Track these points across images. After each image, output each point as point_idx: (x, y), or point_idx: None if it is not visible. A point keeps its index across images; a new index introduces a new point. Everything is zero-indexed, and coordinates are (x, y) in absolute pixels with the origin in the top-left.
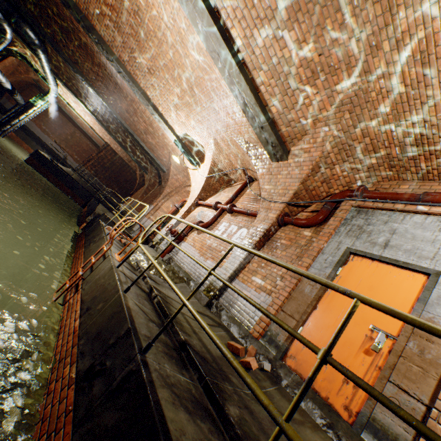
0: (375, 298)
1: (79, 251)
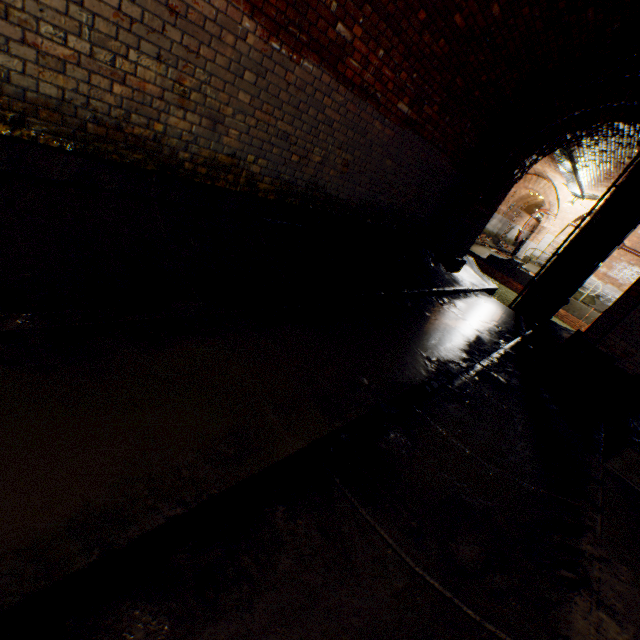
0: None
1: None
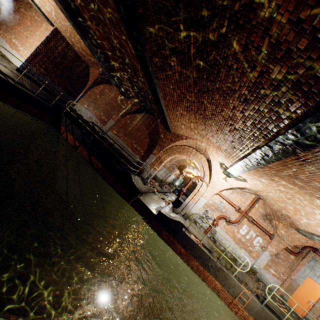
0: (311, 291)
1: (190, 261)
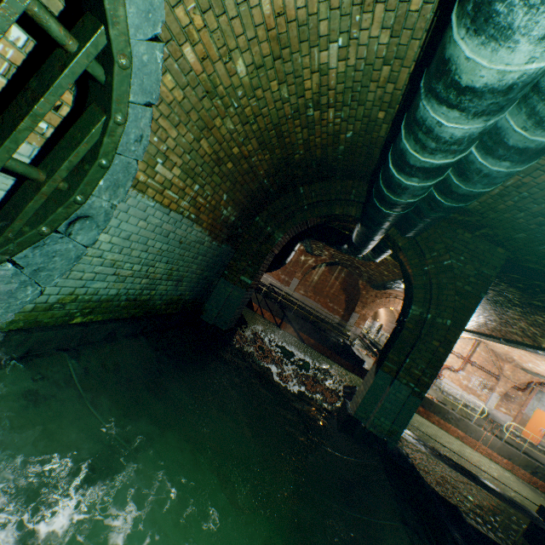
0: (541, 421)
1: (430, 417)
